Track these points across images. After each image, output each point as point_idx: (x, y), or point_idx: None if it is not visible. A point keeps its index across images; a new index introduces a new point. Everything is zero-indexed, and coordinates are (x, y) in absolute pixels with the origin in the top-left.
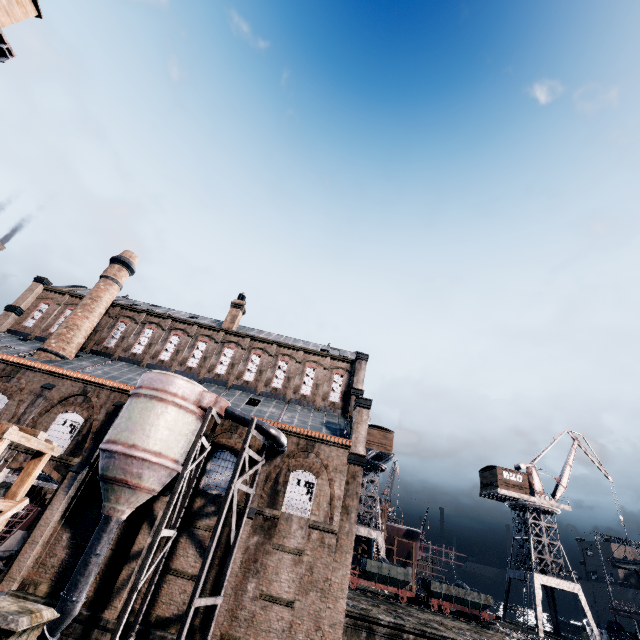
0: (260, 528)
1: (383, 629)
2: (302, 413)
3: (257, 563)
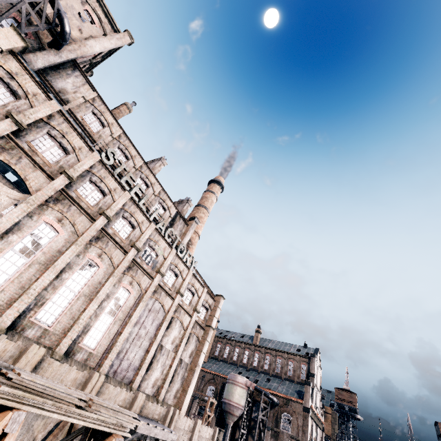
0: (273, 435)
1: None
2: (288, 385)
3: None
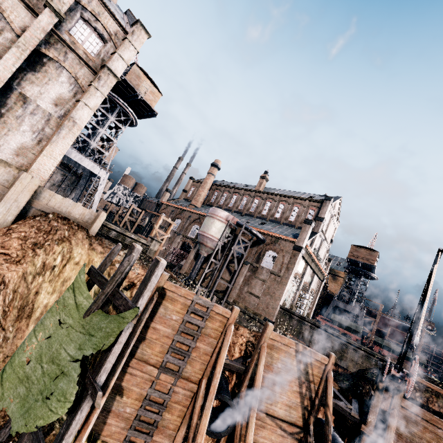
0: (251, 270)
1: (296, 317)
2: (285, 229)
3: (248, 281)
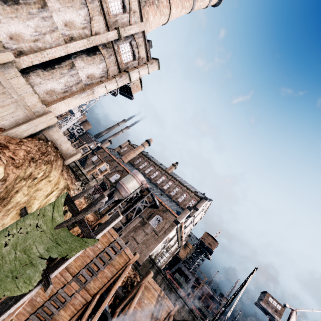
0: (141, 222)
1: (156, 267)
2: (173, 205)
3: (136, 229)
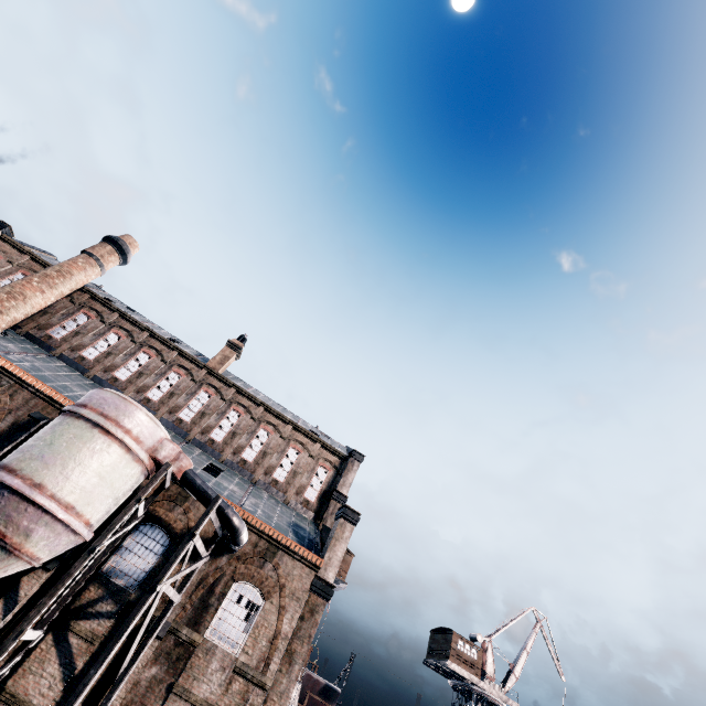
0: (166, 655)
1: None
2: (268, 503)
3: None
